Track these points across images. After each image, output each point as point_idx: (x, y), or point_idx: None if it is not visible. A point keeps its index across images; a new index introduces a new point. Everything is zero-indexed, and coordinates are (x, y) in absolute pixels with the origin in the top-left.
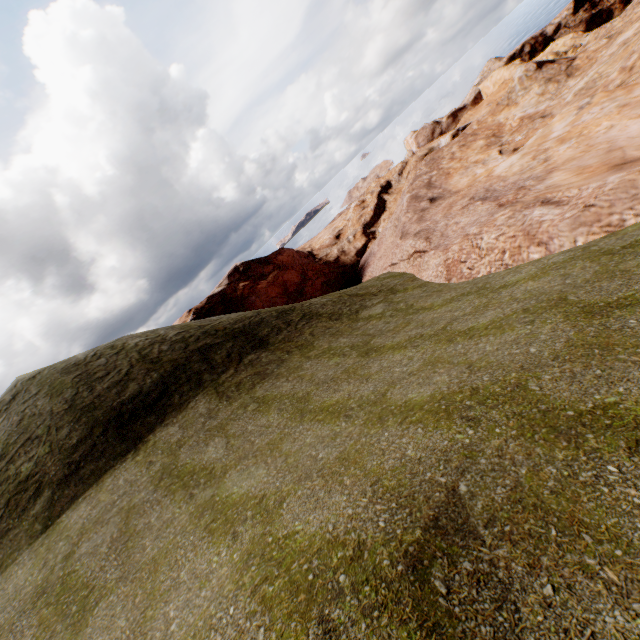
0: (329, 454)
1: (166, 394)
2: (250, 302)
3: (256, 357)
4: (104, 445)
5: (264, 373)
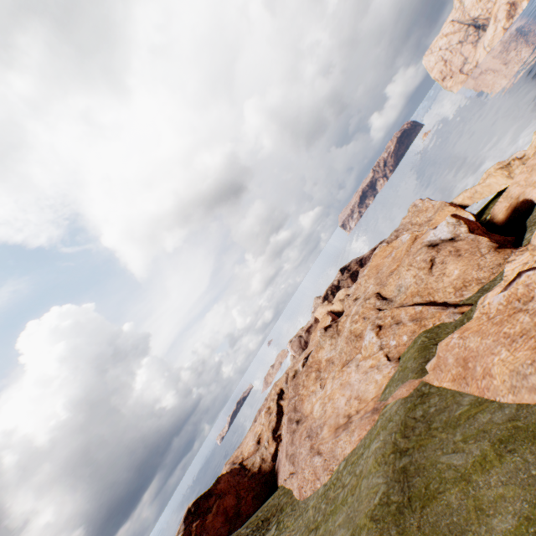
0: None
1: None
2: None
3: None
4: None
5: None
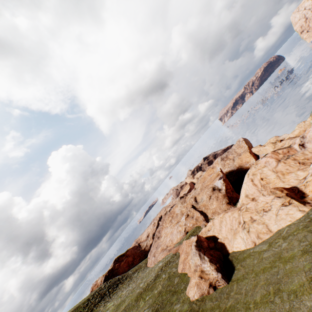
0: (119, 299)
1: (101, 298)
2: (118, 270)
3: (116, 288)
4: (93, 309)
5: (117, 291)
